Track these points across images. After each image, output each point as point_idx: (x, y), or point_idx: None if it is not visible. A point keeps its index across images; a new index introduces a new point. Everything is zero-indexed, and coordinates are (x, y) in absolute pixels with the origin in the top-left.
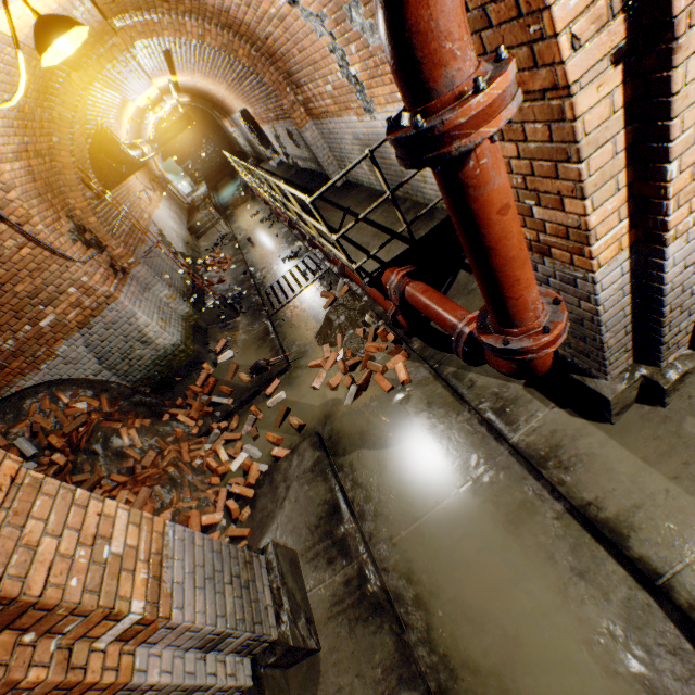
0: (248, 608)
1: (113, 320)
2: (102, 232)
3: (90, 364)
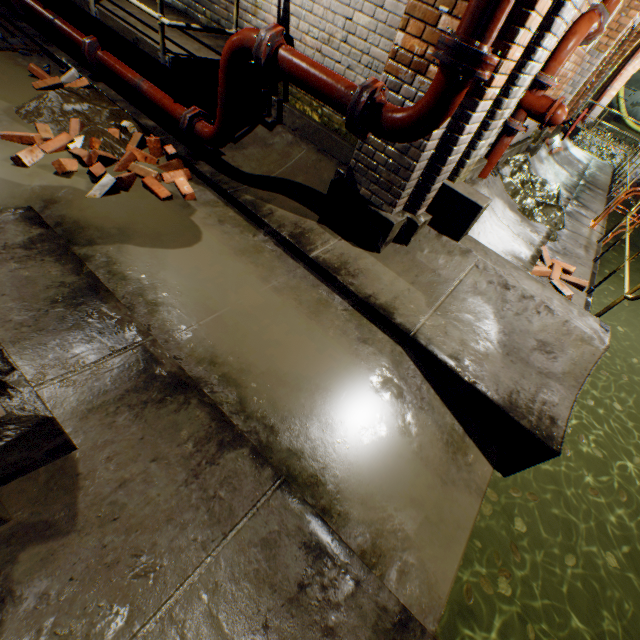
0: None
1: None
2: None
3: None
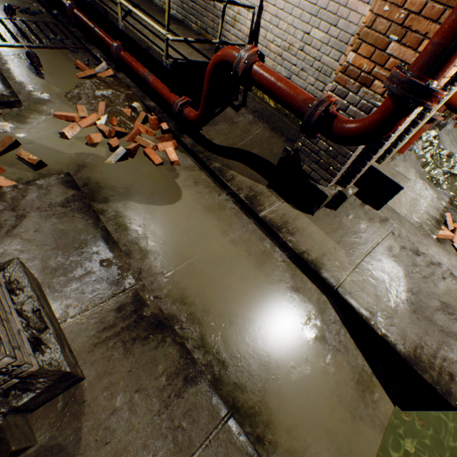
0: (1, 327)
1: None
2: None
3: None
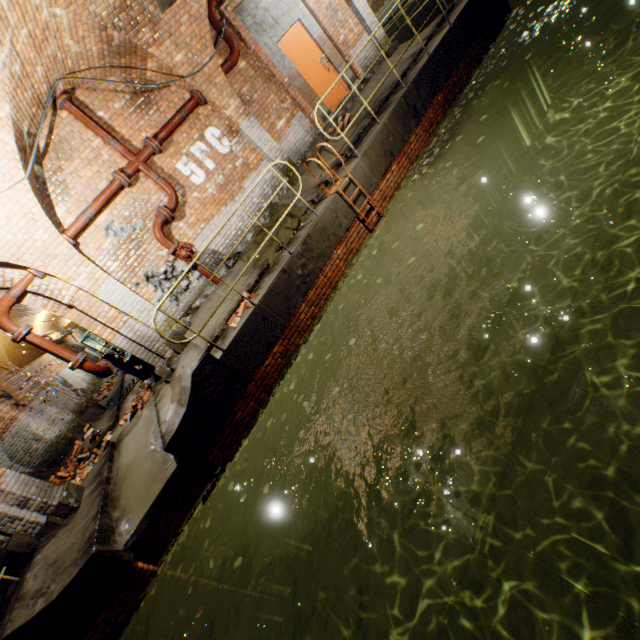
0: (44, 494)
1: (17, 432)
2: (11, 389)
3: (6, 462)
